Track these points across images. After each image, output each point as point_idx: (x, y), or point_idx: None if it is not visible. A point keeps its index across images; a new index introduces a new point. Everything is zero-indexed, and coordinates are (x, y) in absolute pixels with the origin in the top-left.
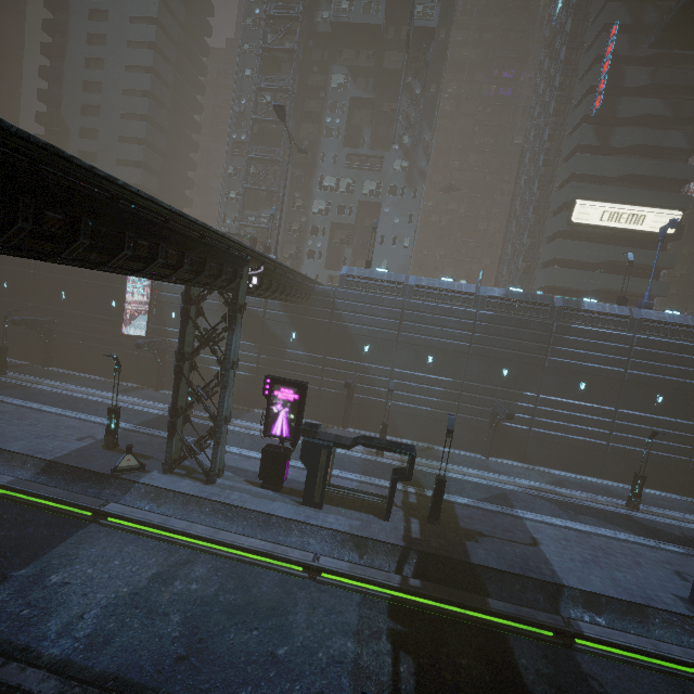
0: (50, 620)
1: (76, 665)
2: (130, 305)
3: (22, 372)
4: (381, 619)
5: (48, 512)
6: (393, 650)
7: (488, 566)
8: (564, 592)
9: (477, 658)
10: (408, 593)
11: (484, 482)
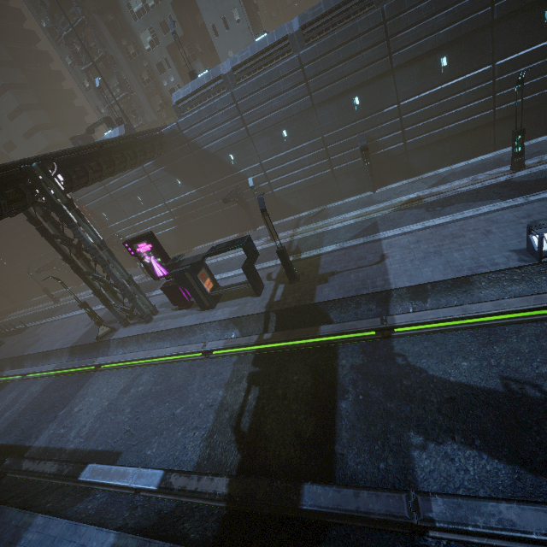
0: (72, 432)
1: (80, 450)
2: None
3: (67, 295)
4: (246, 368)
5: (77, 374)
6: (248, 386)
7: (327, 300)
8: (392, 295)
9: (307, 372)
10: (266, 344)
11: (360, 219)
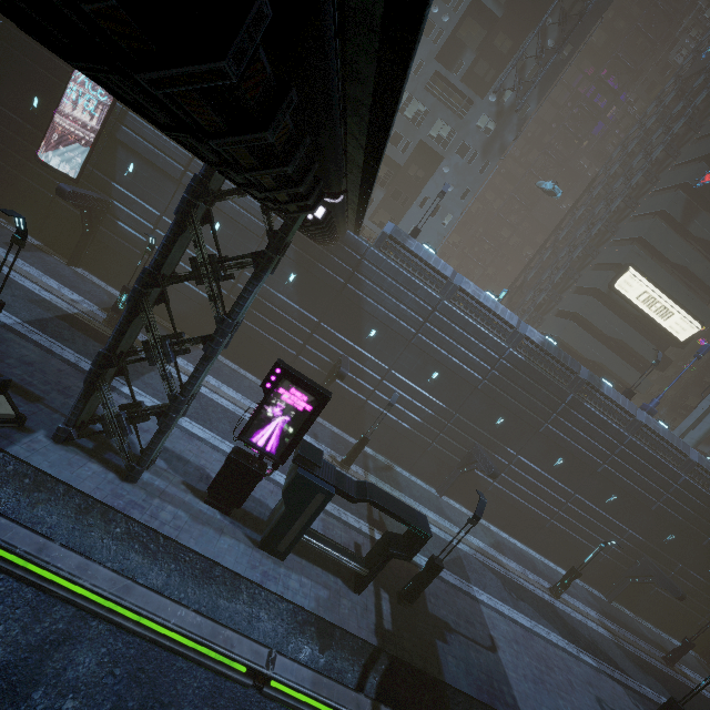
0: None
1: None
2: (64, 118)
3: None
4: None
5: None
6: None
7: (460, 690)
8: None
9: None
10: None
11: (441, 534)
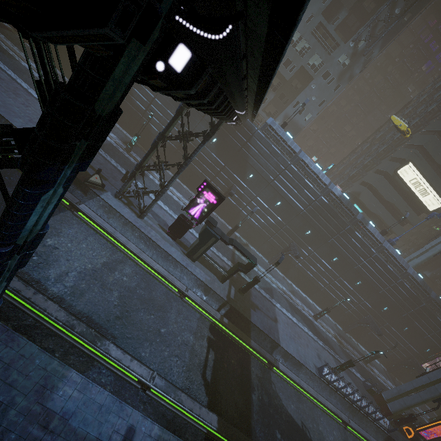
0: (50, 269)
1: (67, 302)
2: None
3: (7, 36)
4: (206, 330)
5: None
6: (208, 346)
7: (256, 325)
8: (278, 348)
9: (238, 362)
10: (220, 323)
11: (265, 278)
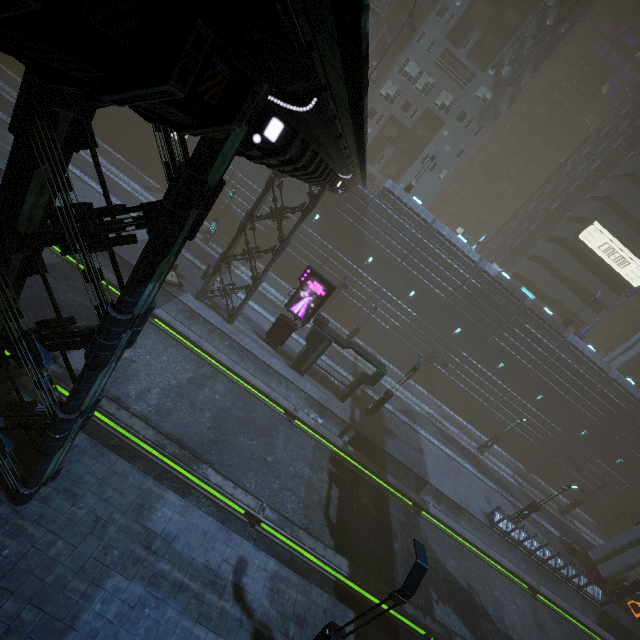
0: (129, 385)
1: (152, 422)
2: None
3: None
4: (325, 461)
5: (107, 293)
6: (329, 481)
7: (393, 456)
8: (427, 486)
9: (371, 502)
10: (343, 453)
11: (402, 397)
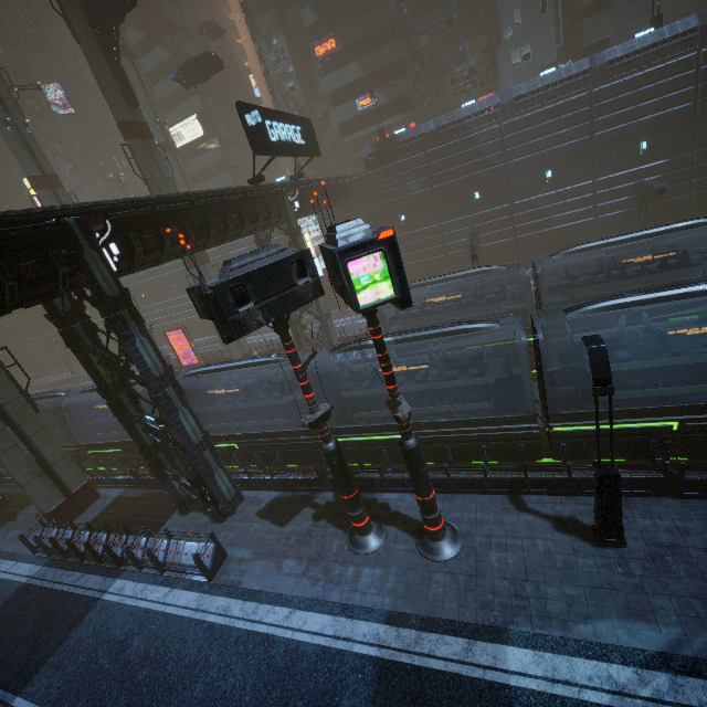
0: None
1: None
2: None
3: None
4: None
5: None
6: None
7: None
8: None
9: None
10: None
11: None
